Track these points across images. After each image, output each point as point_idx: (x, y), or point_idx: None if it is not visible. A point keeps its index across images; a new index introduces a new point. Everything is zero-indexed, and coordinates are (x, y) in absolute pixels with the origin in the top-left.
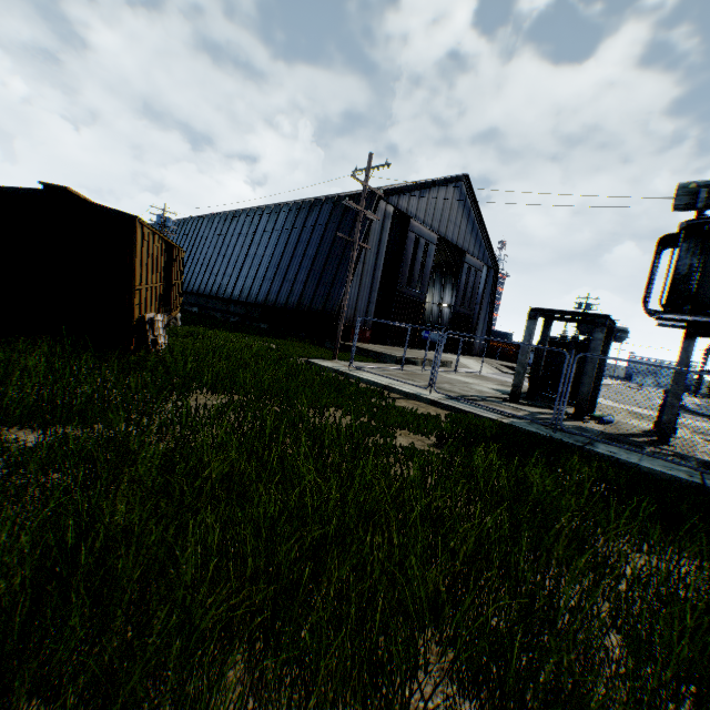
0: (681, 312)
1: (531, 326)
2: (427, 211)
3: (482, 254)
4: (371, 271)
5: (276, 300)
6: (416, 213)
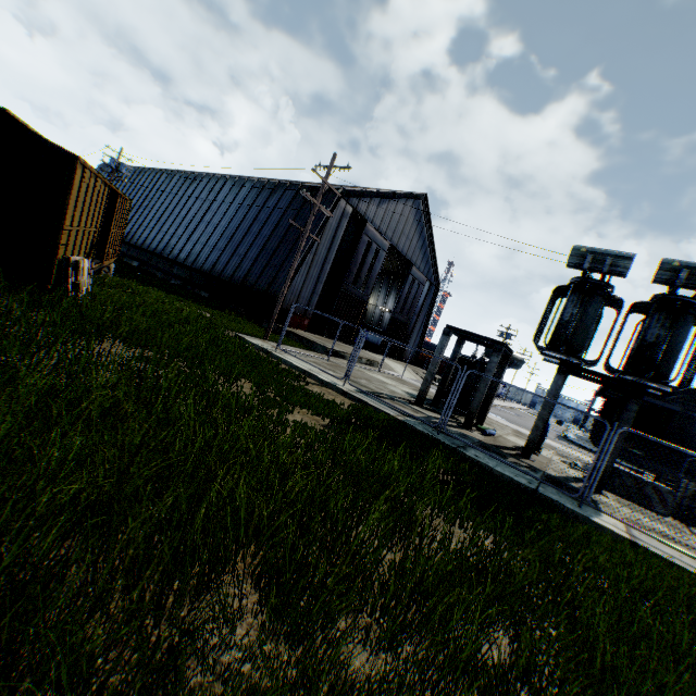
0: (559, 351)
1: (445, 341)
2: (384, 219)
3: (427, 270)
4: (320, 263)
5: (223, 271)
6: (373, 219)
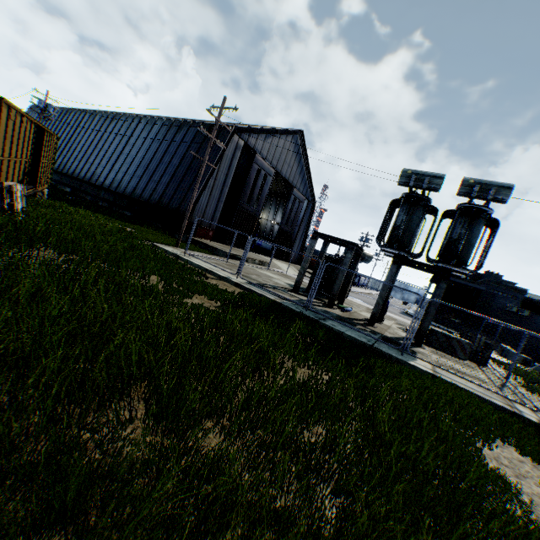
0: (393, 248)
1: (313, 244)
2: (270, 151)
3: (305, 191)
4: (220, 186)
5: (142, 194)
6: (261, 150)
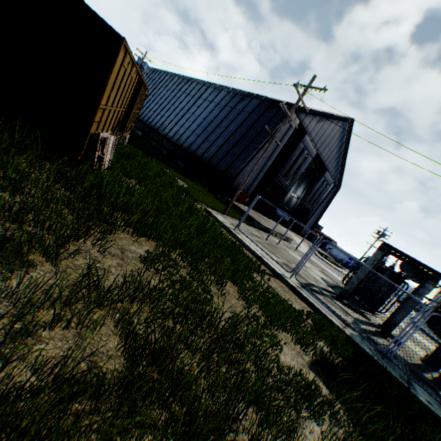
0: None
1: (378, 255)
2: (318, 133)
3: (335, 175)
4: (266, 158)
5: (196, 150)
6: (311, 131)
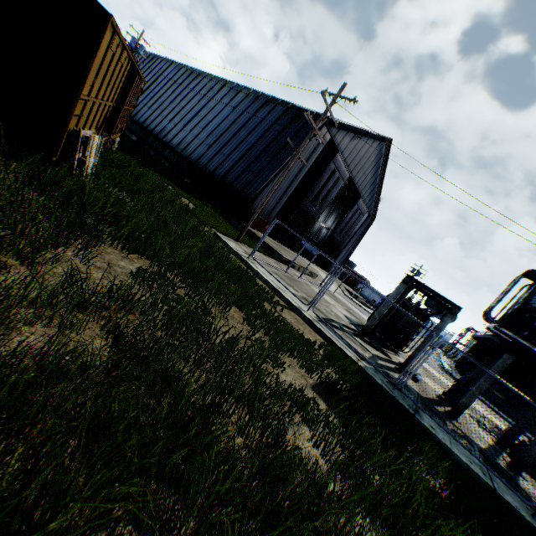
0: (517, 333)
1: (401, 289)
2: (352, 153)
3: (370, 203)
4: (291, 179)
5: (206, 164)
6: (343, 150)
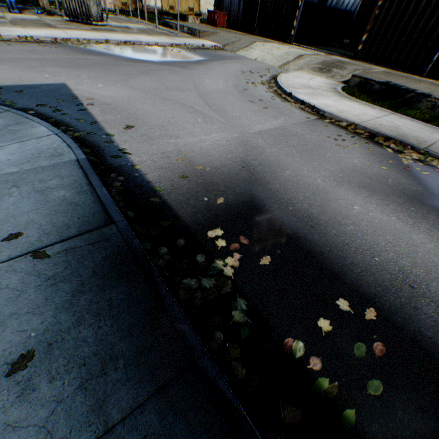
0: None
1: None
2: None
3: None
4: None
5: None
6: None
